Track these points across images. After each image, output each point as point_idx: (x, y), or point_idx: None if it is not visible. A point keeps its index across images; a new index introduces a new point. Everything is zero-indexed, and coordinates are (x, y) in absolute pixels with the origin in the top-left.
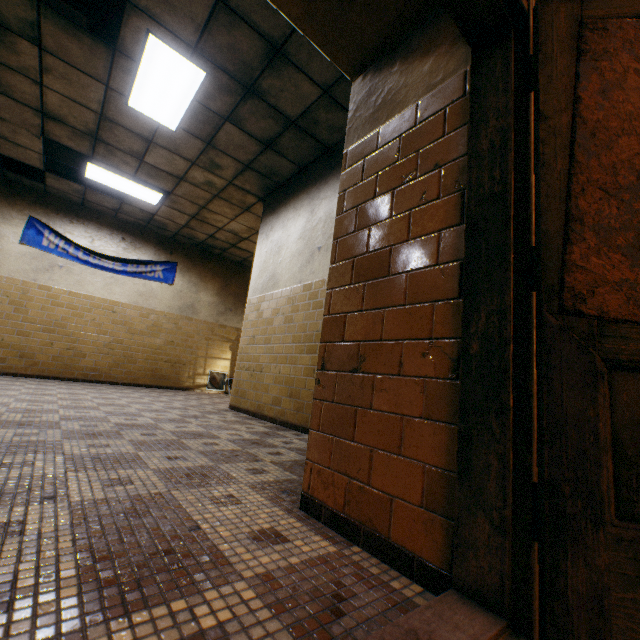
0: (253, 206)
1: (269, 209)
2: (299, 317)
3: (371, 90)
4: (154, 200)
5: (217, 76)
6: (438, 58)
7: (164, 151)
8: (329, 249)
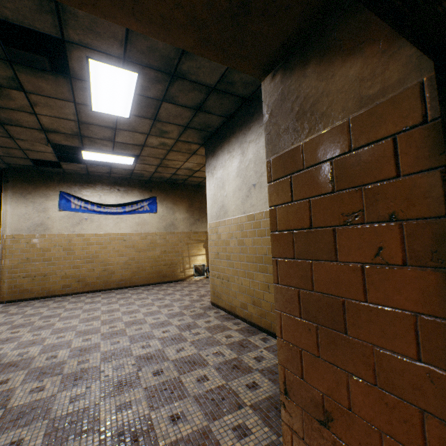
0: (197, 150)
1: (209, 152)
2: (248, 242)
3: (284, 93)
4: (130, 162)
5: (146, 73)
6: (369, 60)
7: (126, 132)
8: (262, 186)
